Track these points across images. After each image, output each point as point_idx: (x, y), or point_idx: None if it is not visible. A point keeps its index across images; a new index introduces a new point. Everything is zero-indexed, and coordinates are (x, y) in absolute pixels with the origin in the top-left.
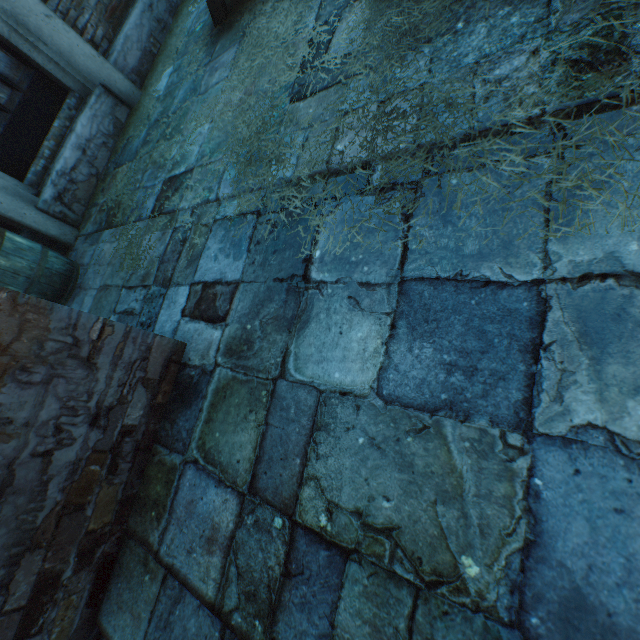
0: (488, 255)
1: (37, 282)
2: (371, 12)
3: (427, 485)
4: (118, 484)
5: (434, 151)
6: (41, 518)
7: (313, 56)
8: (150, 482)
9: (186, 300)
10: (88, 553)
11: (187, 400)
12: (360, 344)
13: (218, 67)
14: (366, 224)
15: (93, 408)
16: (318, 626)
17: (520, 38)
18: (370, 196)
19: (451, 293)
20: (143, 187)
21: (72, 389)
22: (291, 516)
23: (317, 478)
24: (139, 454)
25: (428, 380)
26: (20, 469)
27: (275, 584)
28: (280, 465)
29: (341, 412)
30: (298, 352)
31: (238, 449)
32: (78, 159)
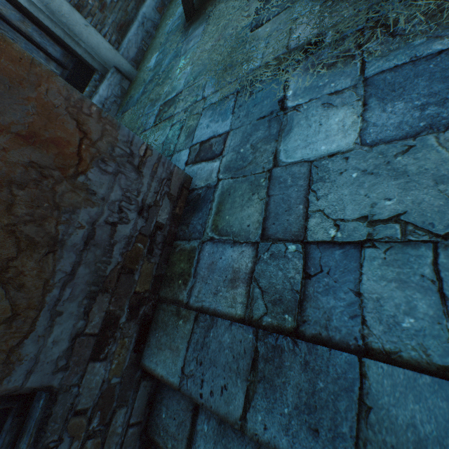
0: (436, 38)
1: None
2: None
3: (423, 178)
4: (153, 263)
5: (373, 7)
6: (109, 270)
7: (263, 5)
8: (174, 264)
9: (188, 156)
10: (135, 309)
11: (198, 208)
12: (339, 124)
13: (192, 39)
14: (327, 62)
15: (140, 202)
16: (345, 299)
17: None
18: (326, 49)
19: (410, 69)
20: (145, 114)
21: (128, 185)
22: (302, 240)
23: (320, 210)
24: (165, 246)
25: (405, 121)
26: (98, 229)
27: (297, 286)
28: (285, 215)
29: (332, 166)
30: (286, 148)
31: (246, 219)
32: None
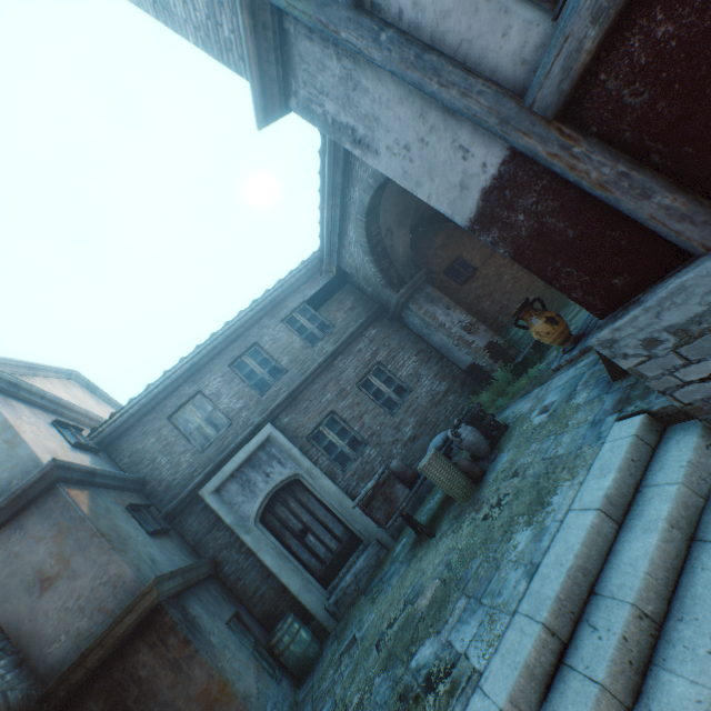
0: None
1: (300, 661)
2: (403, 621)
3: None
4: None
5: None
6: None
7: (393, 621)
8: None
9: None
10: None
11: None
12: None
13: (399, 571)
14: None
15: None
16: None
17: (380, 704)
18: None
19: None
20: (353, 626)
21: None
22: None
23: None
24: None
25: None
26: None
27: None
28: None
29: None
30: None
31: None
32: (352, 580)
